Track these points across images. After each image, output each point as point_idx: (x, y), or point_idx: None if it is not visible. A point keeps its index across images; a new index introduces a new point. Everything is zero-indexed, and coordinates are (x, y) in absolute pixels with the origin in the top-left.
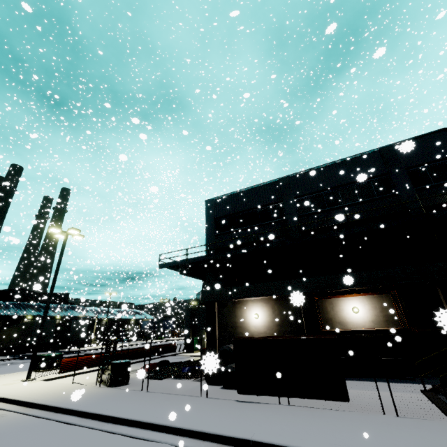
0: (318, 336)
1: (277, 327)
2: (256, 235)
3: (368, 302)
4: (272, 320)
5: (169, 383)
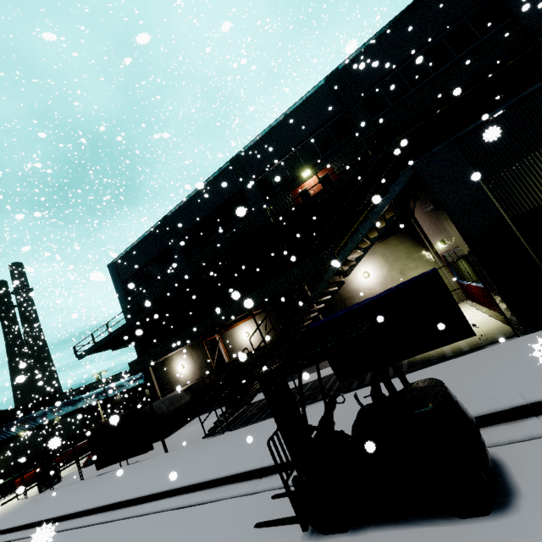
0: (129, 411)
1: (199, 371)
2: (160, 289)
3: (254, 324)
4: (194, 366)
5: (91, 468)
